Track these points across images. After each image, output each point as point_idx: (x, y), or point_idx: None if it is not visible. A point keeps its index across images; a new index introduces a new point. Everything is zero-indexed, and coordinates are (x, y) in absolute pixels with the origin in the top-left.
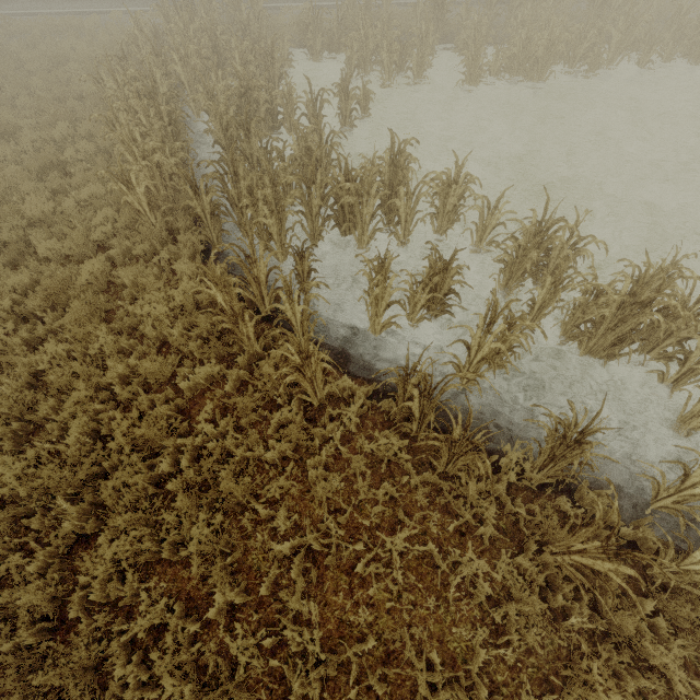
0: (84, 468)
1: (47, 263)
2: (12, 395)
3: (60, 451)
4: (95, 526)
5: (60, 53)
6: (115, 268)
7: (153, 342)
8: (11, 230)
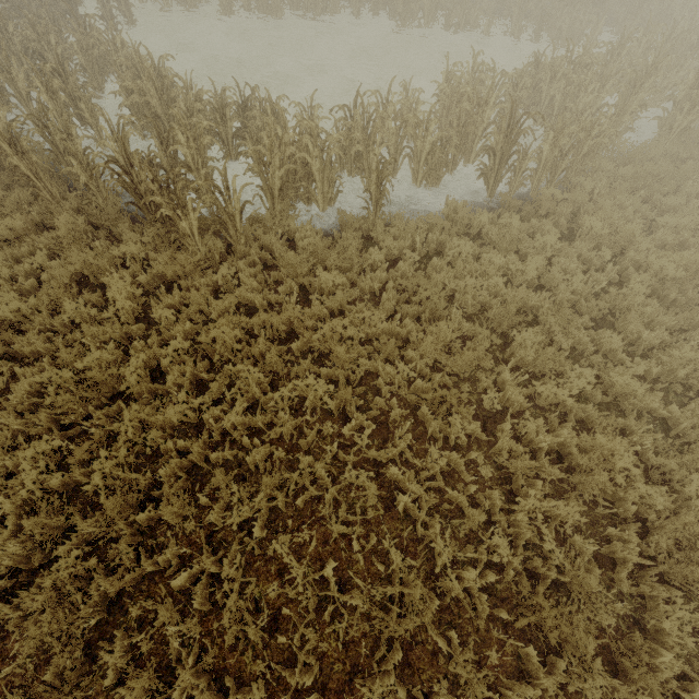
0: None
1: None
2: None
3: None
4: None
5: None
6: None
7: None
8: None
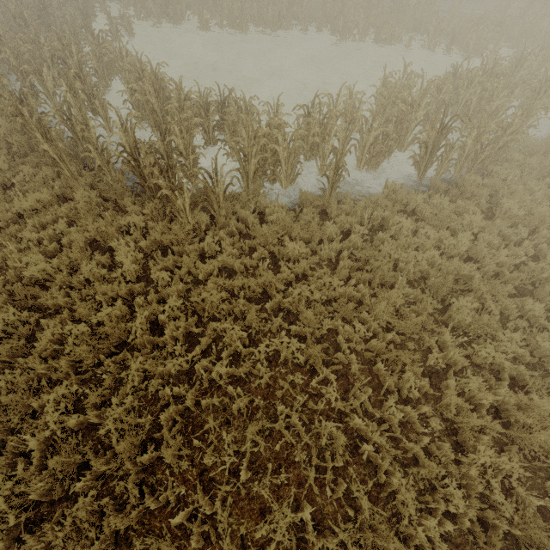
0: None
1: None
2: None
3: None
4: None
5: None
6: None
7: None
8: None
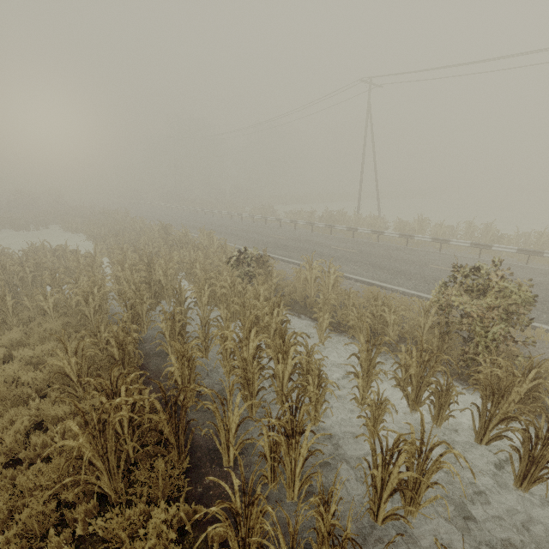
0: None
1: None
2: None
3: None
4: None
5: None
6: None
7: None
8: None
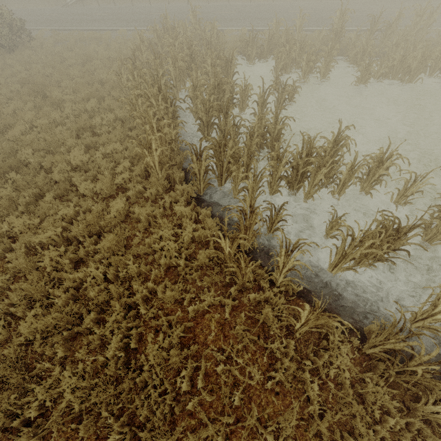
0: (123, 385)
1: (83, 197)
2: (65, 309)
3: (99, 360)
4: (130, 438)
5: (88, 54)
6: (129, 204)
7: (161, 266)
8: (59, 171)
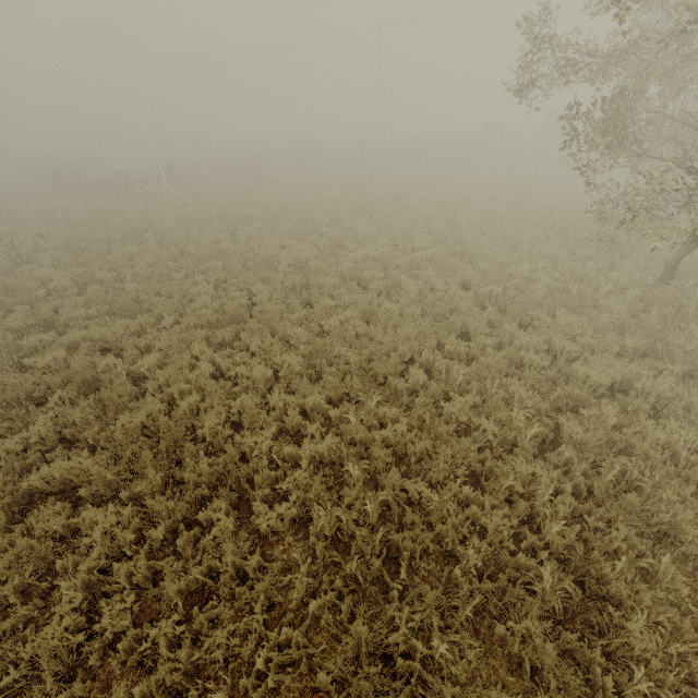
0: None
1: None
2: None
3: None
4: None
5: None
6: None
7: None
8: None
